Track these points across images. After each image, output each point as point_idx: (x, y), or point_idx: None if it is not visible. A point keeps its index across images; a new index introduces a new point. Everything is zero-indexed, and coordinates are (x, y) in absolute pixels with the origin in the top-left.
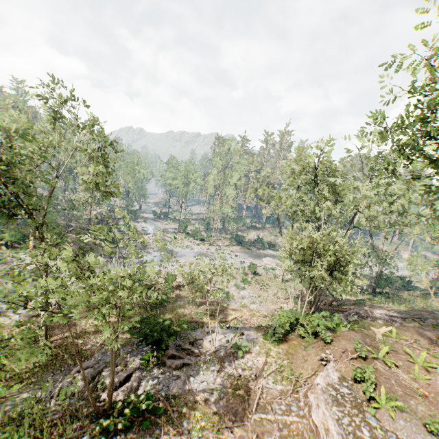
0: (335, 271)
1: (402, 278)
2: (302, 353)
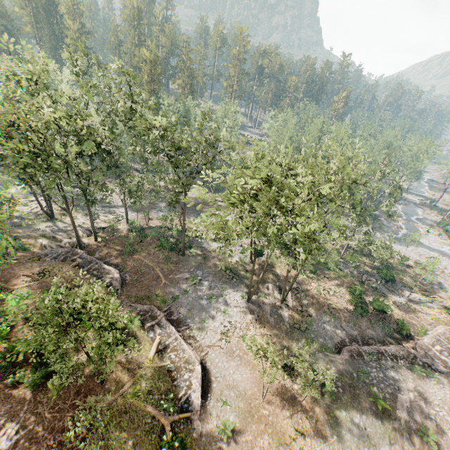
0: None
1: None
2: None
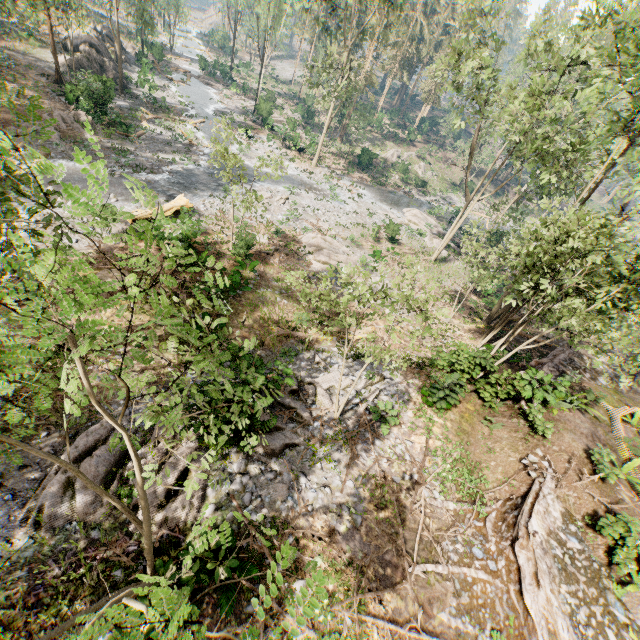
0: (625, 325)
1: None
2: (482, 432)
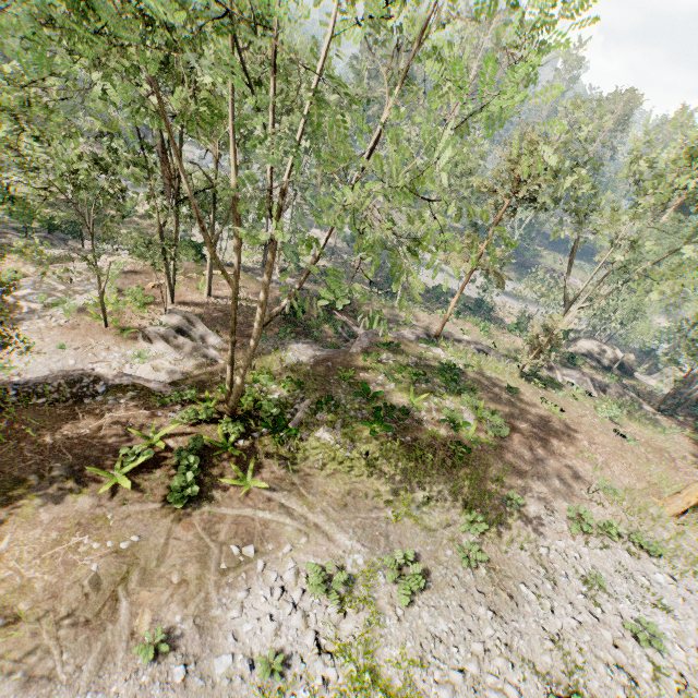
0: None
1: (481, 301)
2: None
